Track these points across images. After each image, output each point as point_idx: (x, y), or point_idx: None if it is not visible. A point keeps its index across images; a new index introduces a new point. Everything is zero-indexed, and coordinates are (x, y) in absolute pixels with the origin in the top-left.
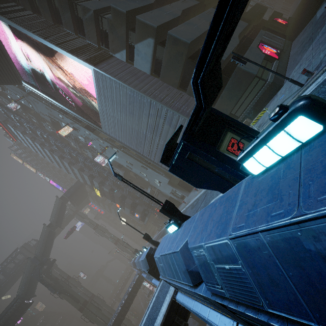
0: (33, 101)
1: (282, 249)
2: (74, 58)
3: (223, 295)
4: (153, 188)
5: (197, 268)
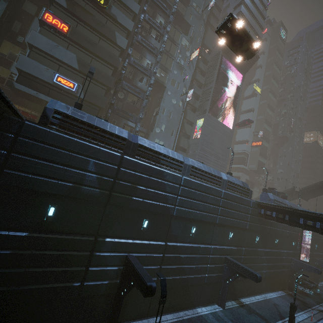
0: (200, 22)
1: (293, 204)
2: (234, 122)
3: (291, 206)
4: (129, 128)
5: (288, 203)
